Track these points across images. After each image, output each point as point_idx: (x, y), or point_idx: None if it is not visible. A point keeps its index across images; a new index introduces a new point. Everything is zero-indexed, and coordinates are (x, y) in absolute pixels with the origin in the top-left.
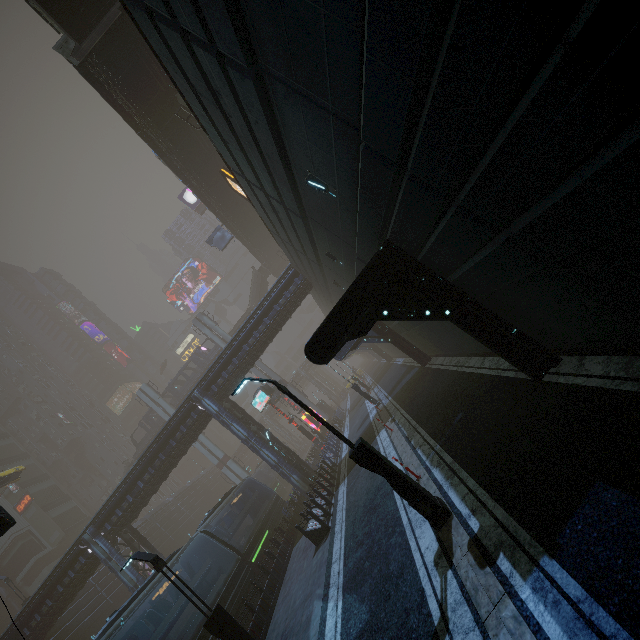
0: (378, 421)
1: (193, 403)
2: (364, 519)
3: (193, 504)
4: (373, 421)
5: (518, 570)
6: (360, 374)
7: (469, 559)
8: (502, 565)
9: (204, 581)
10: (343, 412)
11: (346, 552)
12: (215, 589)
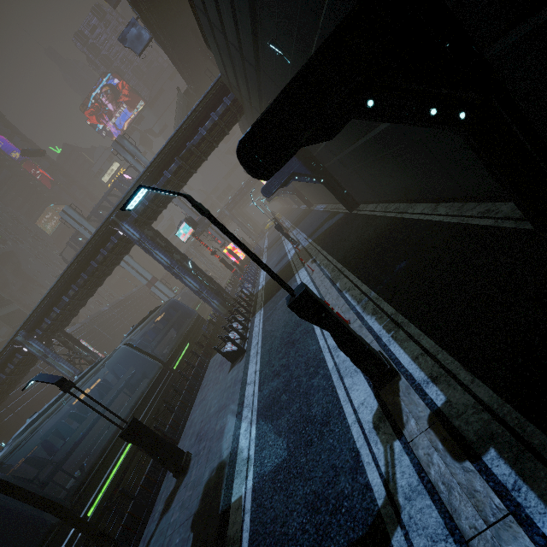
0: (297, 260)
1: (112, 228)
2: (281, 351)
3: (127, 313)
4: (291, 260)
5: (534, 488)
6: (279, 218)
7: (432, 440)
8: (495, 467)
9: (130, 382)
10: (261, 250)
11: (261, 378)
12: (138, 391)
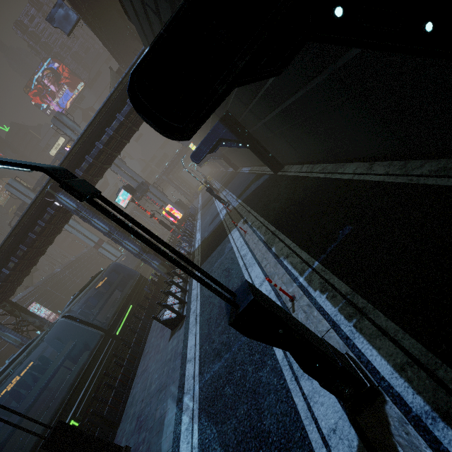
0: (229, 220)
1: (48, 199)
2: (221, 323)
3: (79, 272)
4: (224, 220)
5: None
6: (210, 180)
7: None
8: None
9: (72, 353)
10: (196, 209)
11: (201, 356)
12: (77, 367)
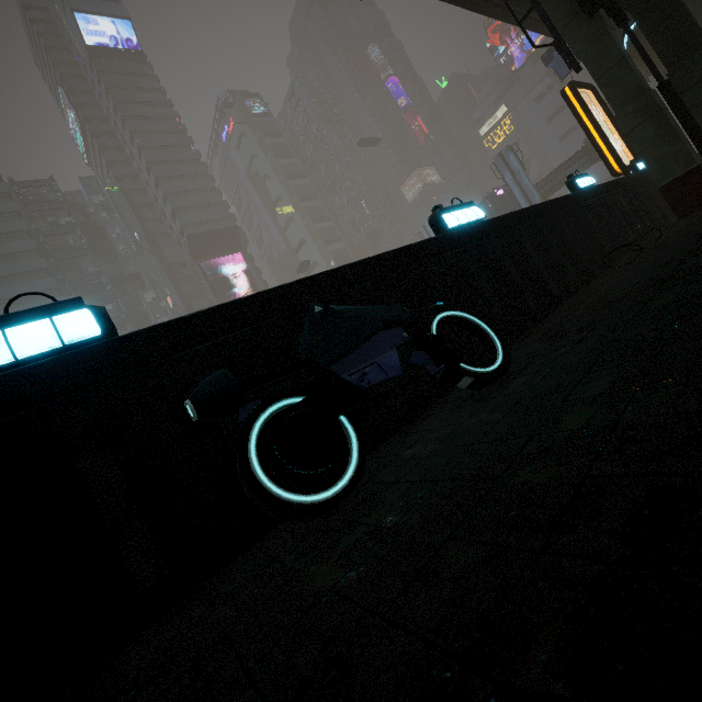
0: None
1: None
2: None
3: None
4: None
5: None
6: None
7: None
8: None
9: None
10: None
11: None
12: None
